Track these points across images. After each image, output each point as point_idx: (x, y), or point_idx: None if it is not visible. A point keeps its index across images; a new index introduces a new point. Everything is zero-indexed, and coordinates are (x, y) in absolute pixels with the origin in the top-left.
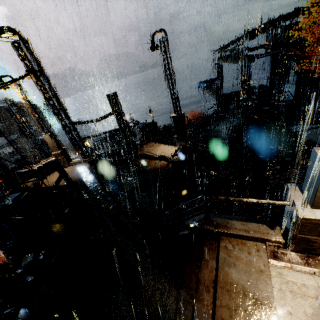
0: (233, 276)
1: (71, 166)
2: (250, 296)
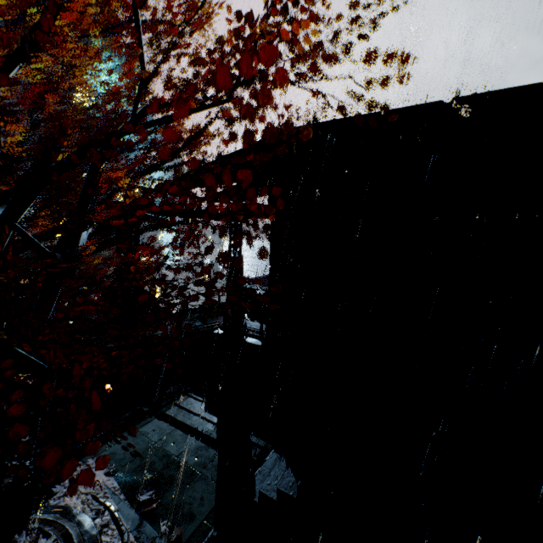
0: None
1: None
2: None
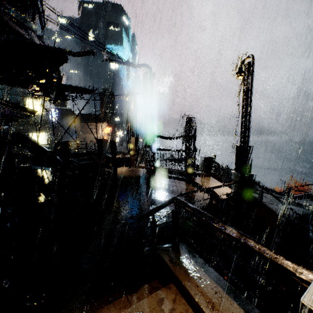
0: None
1: (137, 168)
2: None
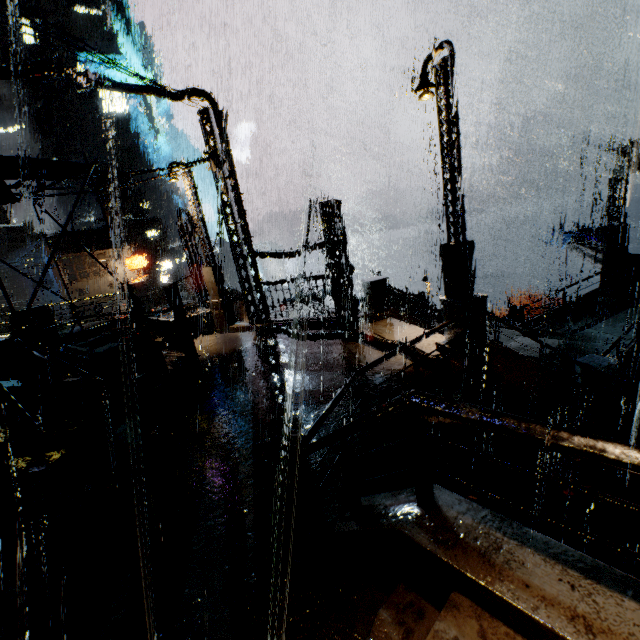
0: None
1: (231, 333)
2: None
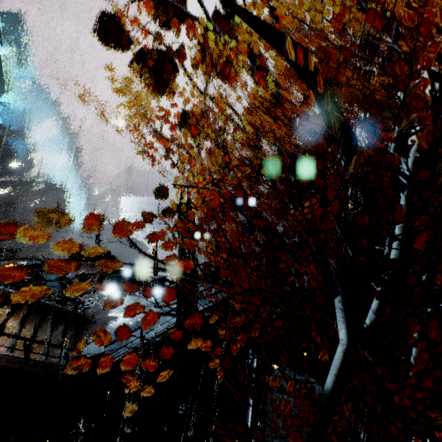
0: None
1: None
2: None
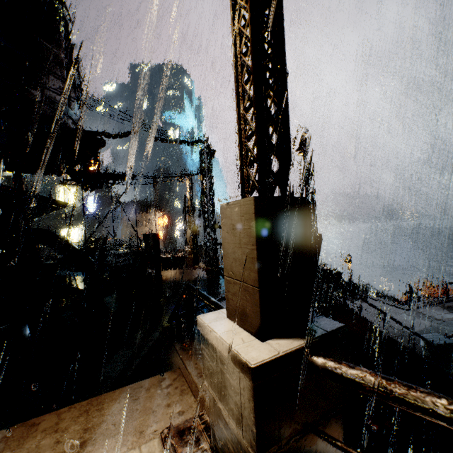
0: (114, 406)
1: (195, 270)
2: (86, 437)
